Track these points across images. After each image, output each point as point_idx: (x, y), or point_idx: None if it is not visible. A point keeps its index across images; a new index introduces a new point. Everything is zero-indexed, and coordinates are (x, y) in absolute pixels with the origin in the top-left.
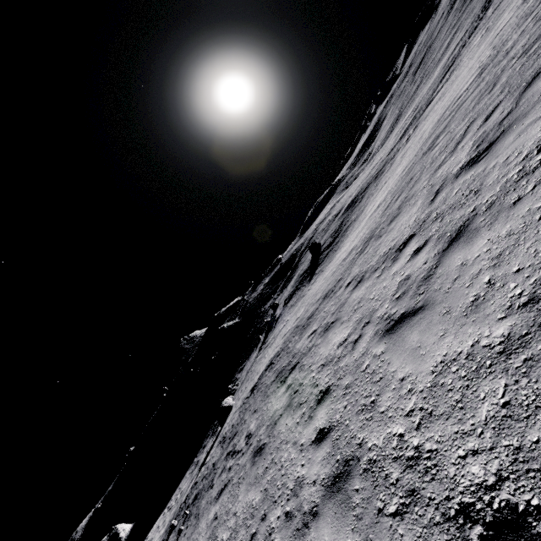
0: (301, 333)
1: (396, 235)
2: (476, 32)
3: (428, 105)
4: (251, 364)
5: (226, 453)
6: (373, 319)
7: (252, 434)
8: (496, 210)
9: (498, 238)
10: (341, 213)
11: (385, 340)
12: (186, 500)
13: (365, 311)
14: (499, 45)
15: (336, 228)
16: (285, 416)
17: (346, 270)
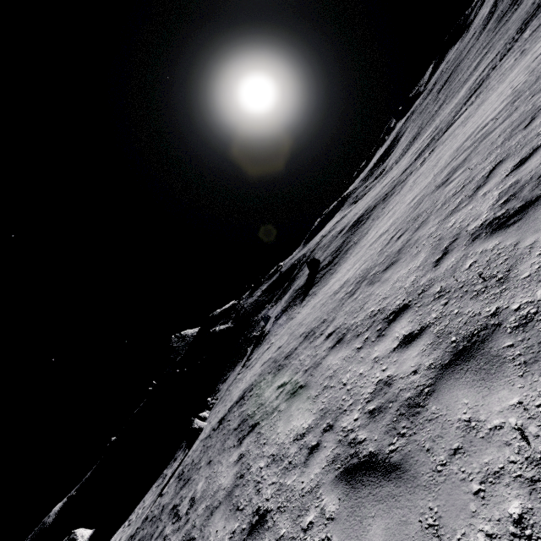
0: (274, 375)
1: (389, 293)
2: (509, 54)
3: (448, 127)
4: (232, 380)
5: (173, 504)
6: (337, 425)
7: (195, 501)
8: (536, 337)
9: (540, 411)
10: (345, 230)
11: (341, 491)
12: (133, 537)
13: (333, 401)
14: (538, 70)
15: (337, 247)
16: (221, 511)
17: (332, 311)
